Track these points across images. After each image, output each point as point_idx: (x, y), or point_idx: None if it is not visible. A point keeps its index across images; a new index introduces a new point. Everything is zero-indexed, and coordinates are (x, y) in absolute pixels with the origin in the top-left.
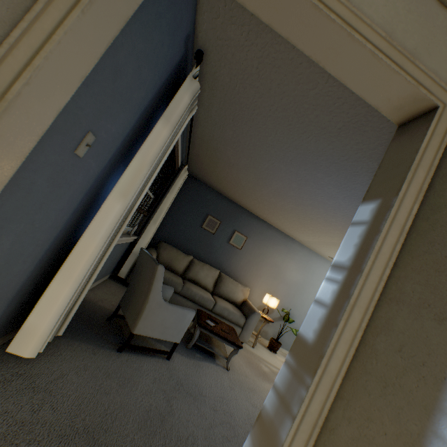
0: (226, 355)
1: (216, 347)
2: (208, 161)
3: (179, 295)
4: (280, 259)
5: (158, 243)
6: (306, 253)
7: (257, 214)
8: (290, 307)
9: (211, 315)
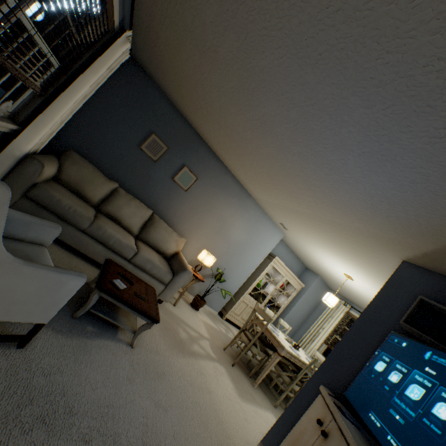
0: (135, 326)
1: (122, 315)
2: (168, 33)
3: (85, 234)
4: (229, 213)
5: (65, 151)
6: (258, 213)
7: (217, 151)
8: (224, 266)
9: (126, 269)
